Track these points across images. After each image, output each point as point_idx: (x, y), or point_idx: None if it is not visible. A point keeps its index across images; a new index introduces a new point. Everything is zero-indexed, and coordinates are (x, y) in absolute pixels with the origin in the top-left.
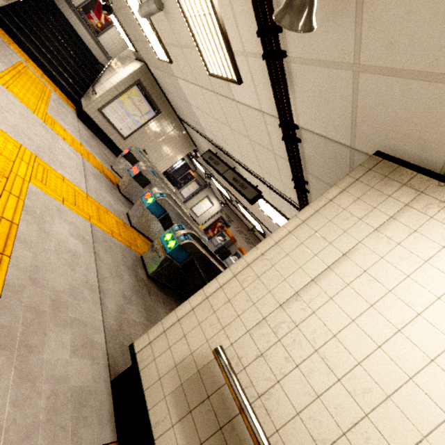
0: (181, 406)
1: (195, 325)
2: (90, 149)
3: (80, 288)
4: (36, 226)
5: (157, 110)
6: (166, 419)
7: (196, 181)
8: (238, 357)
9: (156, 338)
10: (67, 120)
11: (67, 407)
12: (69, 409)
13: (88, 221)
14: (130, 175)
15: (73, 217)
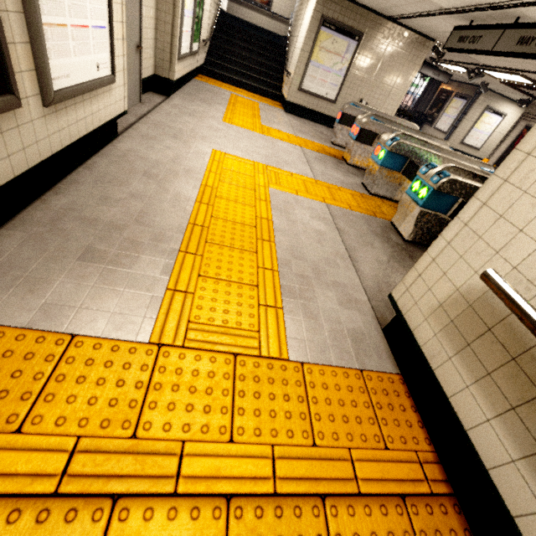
0: (456, 341)
1: (454, 259)
2: (305, 136)
3: (332, 258)
4: (283, 218)
5: (357, 34)
6: (441, 353)
7: (457, 95)
8: (528, 280)
9: (412, 283)
10: (277, 121)
11: (346, 340)
12: (348, 342)
13: (323, 203)
14: (351, 139)
15: (309, 204)
